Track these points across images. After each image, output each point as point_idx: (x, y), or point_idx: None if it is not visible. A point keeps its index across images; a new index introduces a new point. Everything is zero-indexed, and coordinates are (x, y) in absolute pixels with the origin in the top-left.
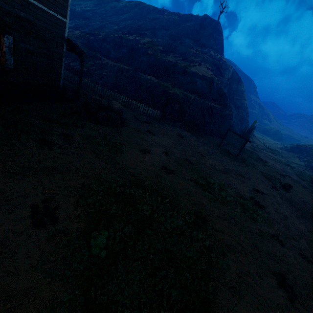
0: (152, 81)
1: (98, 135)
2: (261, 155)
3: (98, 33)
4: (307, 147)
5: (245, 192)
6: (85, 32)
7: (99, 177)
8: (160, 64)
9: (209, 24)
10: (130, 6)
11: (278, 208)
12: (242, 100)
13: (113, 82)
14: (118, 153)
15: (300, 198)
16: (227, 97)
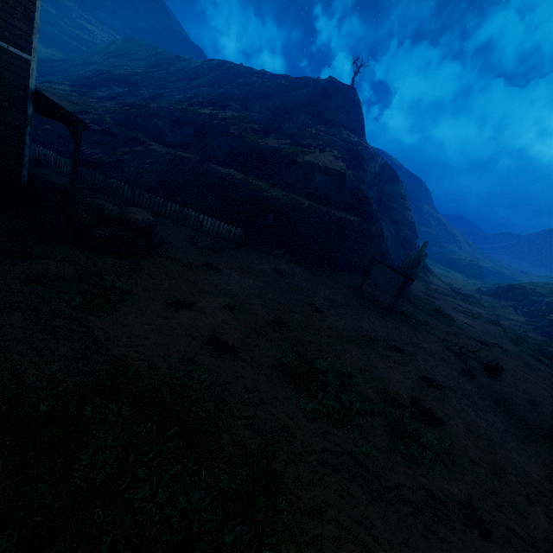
0: (231, 177)
1: (74, 274)
2: (443, 306)
3: (145, 104)
4: (527, 289)
5: (402, 387)
6: (124, 103)
7: (4, 376)
8: (251, 150)
9: (338, 91)
10: (209, 66)
11: (474, 421)
12: (404, 211)
13: (160, 181)
14: (103, 312)
15: (523, 393)
16: (370, 202)
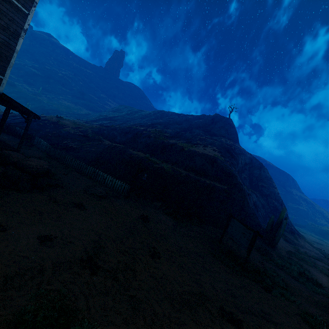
0: (137, 156)
1: None
2: (311, 269)
3: (112, 125)
4: None
5: None
6: (103, 125)
7: None
8: (158, 144)
9: (220, 120)
10: (154, 113)
11: None
12: (271, 188)
13: (96, 157)
14: None
15: None
16: (236, 176)
